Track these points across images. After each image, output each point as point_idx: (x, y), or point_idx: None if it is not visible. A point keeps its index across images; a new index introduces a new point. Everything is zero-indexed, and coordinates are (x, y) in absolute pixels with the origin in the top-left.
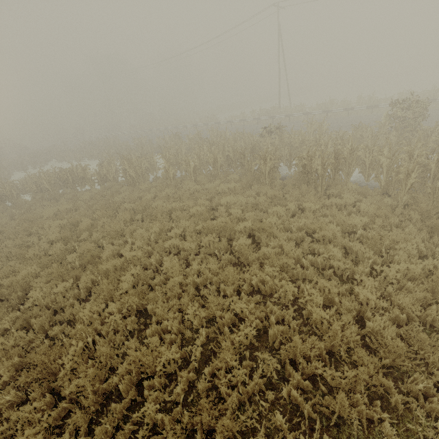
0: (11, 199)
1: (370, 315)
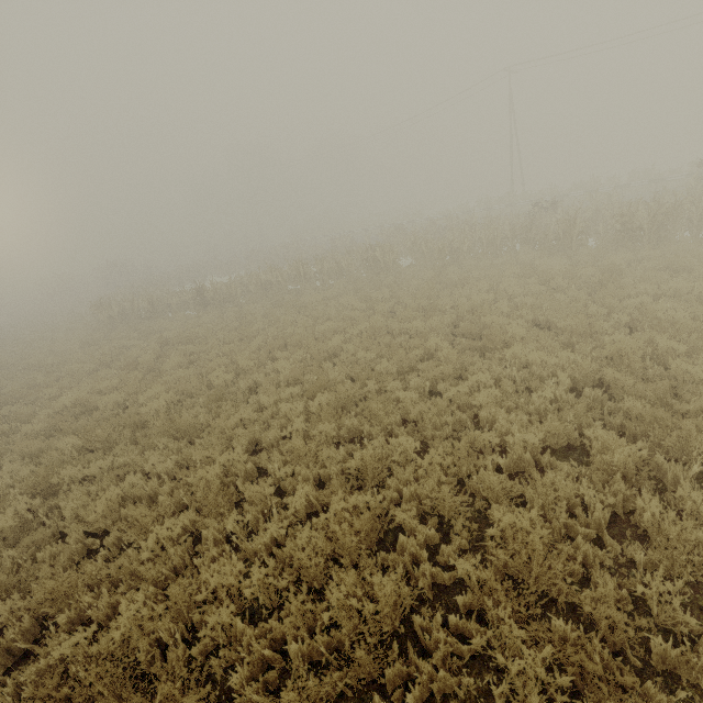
0: (234, 299)
1: None
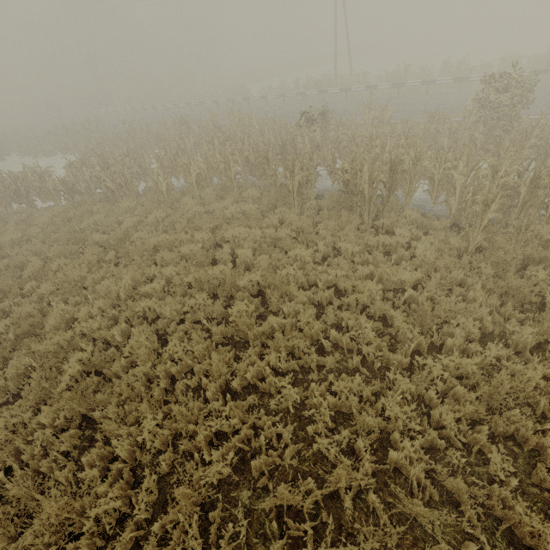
0: None
1: (397, 437)
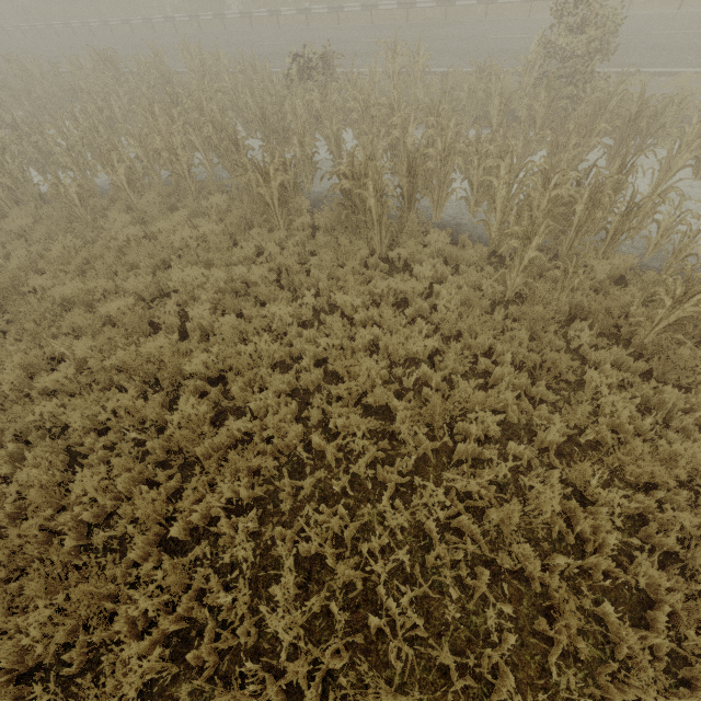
0: None
1: (382, 593)
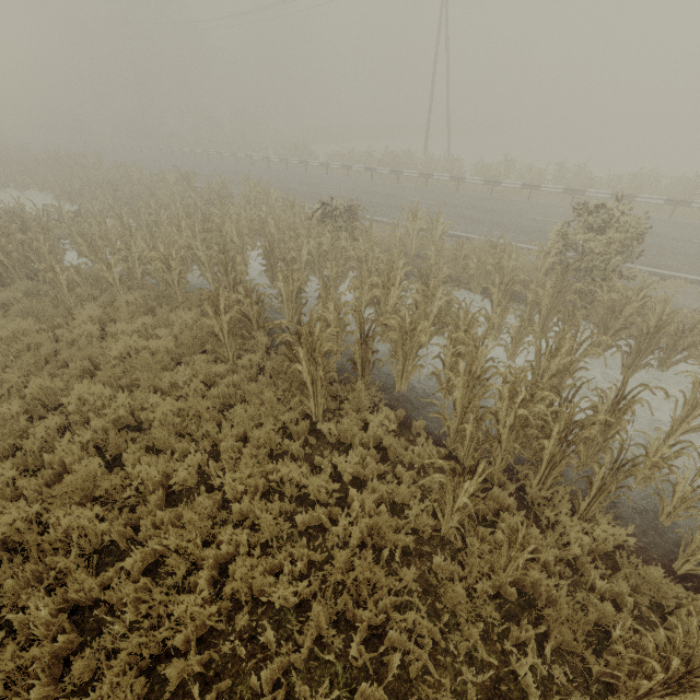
0: None
1: None
